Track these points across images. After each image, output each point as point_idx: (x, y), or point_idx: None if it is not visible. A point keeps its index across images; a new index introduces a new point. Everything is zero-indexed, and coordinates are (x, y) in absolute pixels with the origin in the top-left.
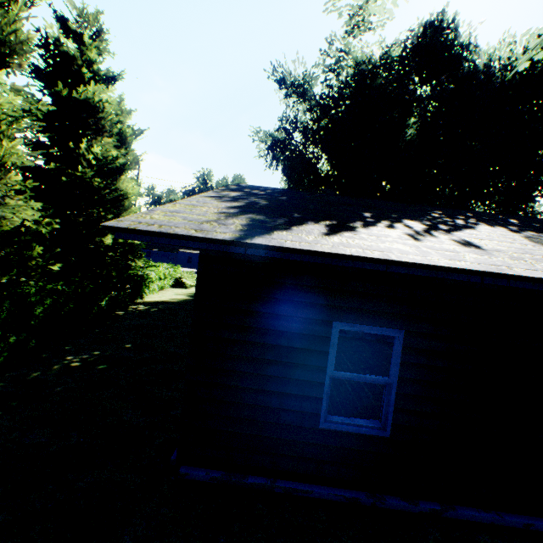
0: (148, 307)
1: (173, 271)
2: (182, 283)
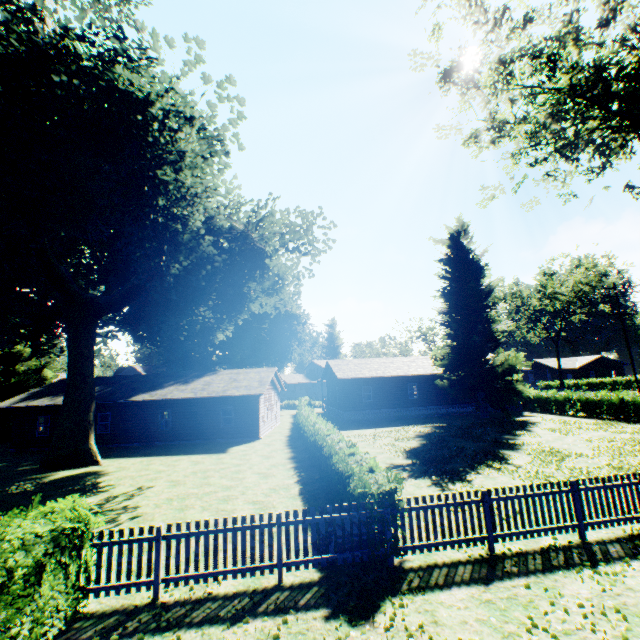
0: None
1: None
2: None
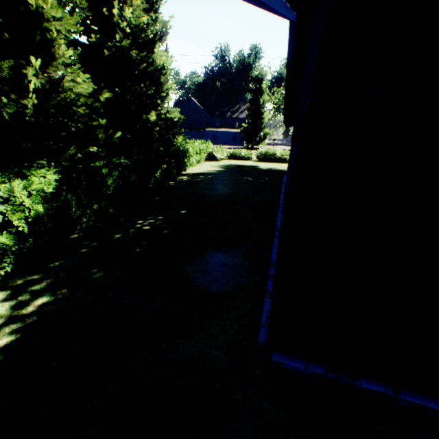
0: (191, 178)
1: (205, 147)
2: (213, 157)
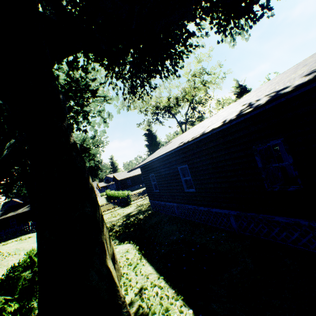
0: None
1: None
2: None
